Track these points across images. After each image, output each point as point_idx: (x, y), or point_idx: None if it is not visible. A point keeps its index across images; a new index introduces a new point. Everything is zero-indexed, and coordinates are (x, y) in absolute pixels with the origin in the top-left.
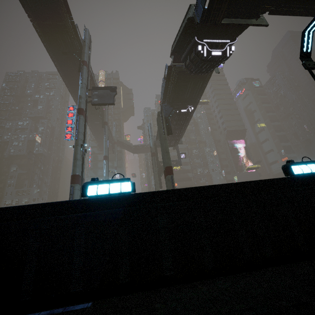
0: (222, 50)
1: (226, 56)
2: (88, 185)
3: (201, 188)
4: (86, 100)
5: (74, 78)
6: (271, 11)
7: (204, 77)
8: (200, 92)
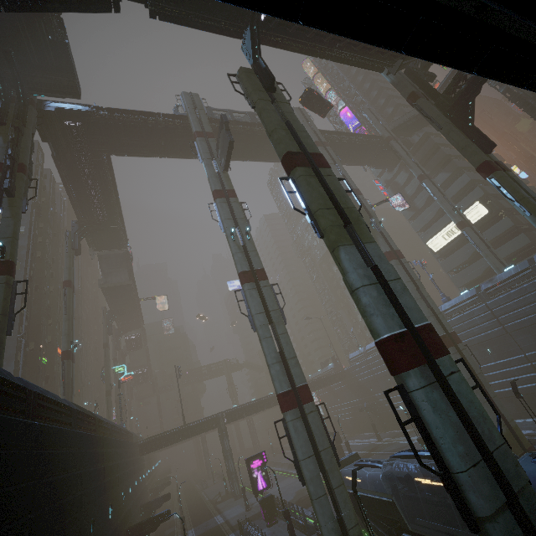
0: None
1: None
2: None
3: None
4: (218, 174)
5: (235, 148)
6: None
7: None
8: None
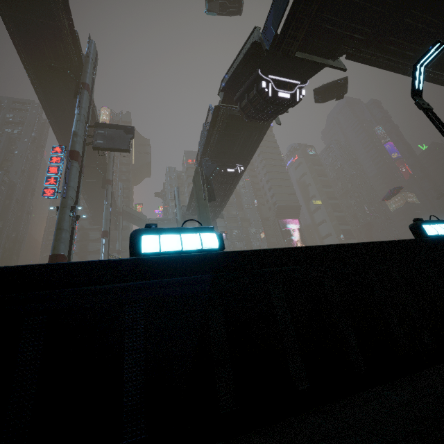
0: (290, 92)
1: (295, 100)
2: (141, 235)
3: (322, 248)
4: (85, 140)
5: (63, 109)
6: (349, 55)
7: (262, 128)
8: (253, 147)
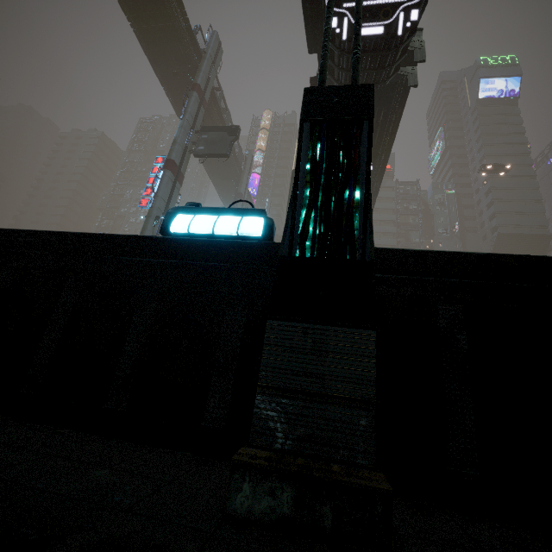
0: (386, 22)
1: (394, 35)
2: None
3: None
4: (186, 148)
5: None
6: None
7: (388, 98)
8: (383, 132)
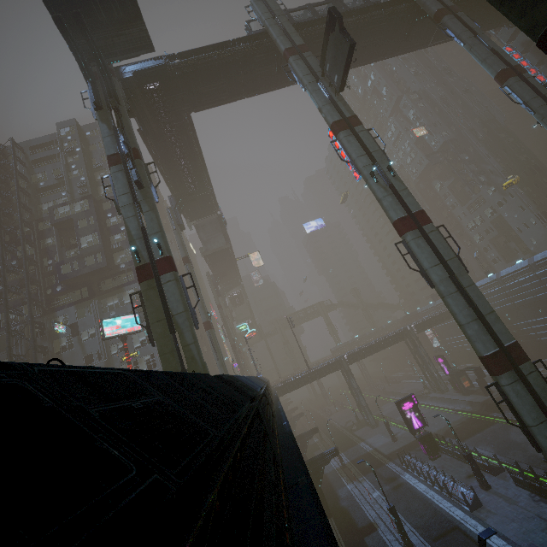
0: None
1: None
2: None
3: None
4: (330, 99)
5: None
6: None
7: None
8: None
